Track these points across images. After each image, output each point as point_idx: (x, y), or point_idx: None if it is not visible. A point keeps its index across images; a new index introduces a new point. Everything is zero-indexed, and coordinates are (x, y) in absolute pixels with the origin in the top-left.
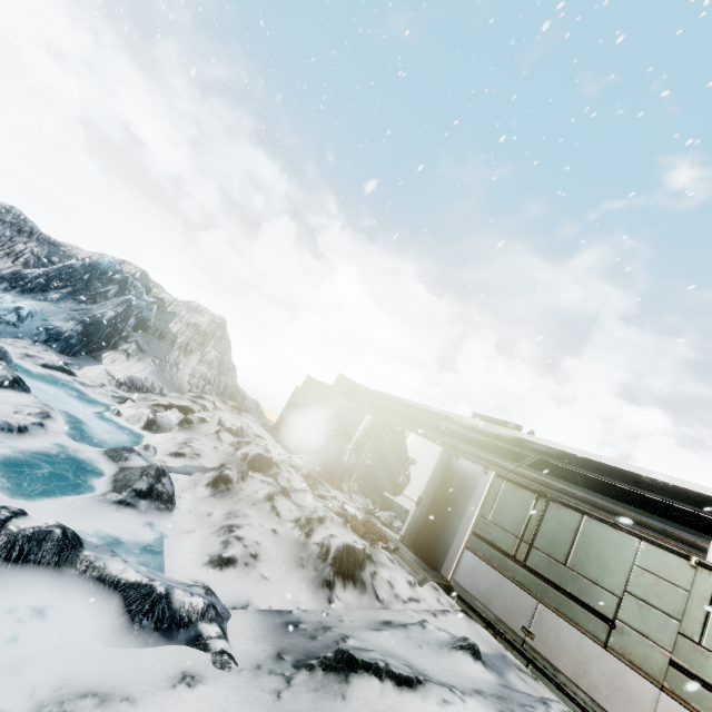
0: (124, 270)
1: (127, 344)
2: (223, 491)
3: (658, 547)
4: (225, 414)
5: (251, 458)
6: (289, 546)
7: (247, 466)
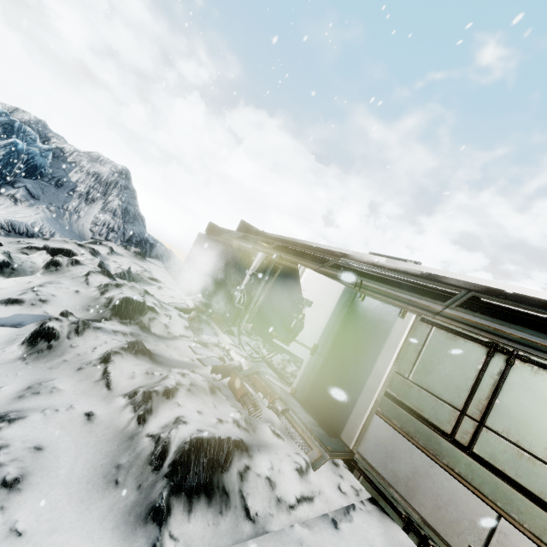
0: (15, 117)
1: (14, 189)
2: (40, 350)
3: None
4: (122, 259)
5: (116, 303)
6: (105, 443)
7: (110, 313)
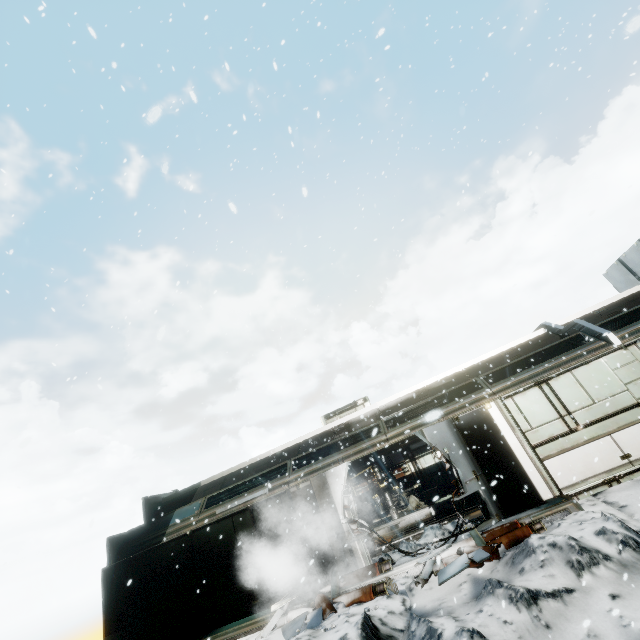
0: None
1: None
2: None
3: (609, 354)
4: None
5: None
6: (636, 583)
7: None
